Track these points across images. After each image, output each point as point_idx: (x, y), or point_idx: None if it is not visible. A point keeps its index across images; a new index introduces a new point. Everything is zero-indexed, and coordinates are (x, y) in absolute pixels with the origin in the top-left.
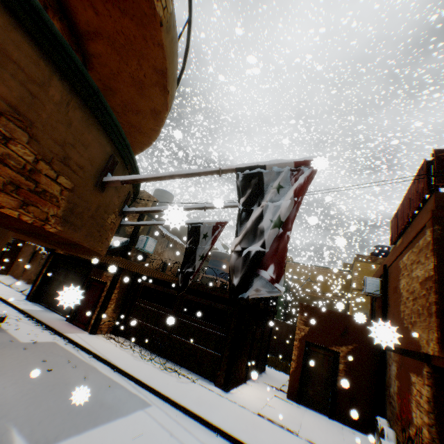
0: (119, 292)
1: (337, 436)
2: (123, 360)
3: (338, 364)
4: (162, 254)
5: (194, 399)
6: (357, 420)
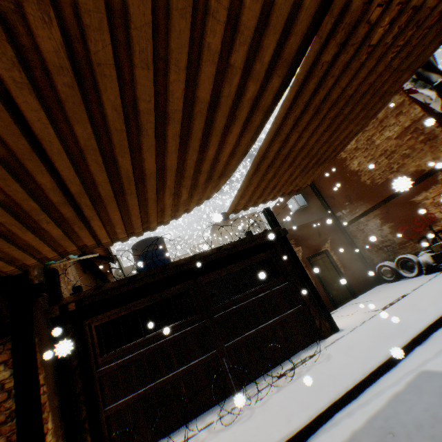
0: (46, 377)
1: (390, 289)
2: (257, 433)
3: (333, 258)
4: (67, 272)
5: (383, 337)
6: (364, 284)
